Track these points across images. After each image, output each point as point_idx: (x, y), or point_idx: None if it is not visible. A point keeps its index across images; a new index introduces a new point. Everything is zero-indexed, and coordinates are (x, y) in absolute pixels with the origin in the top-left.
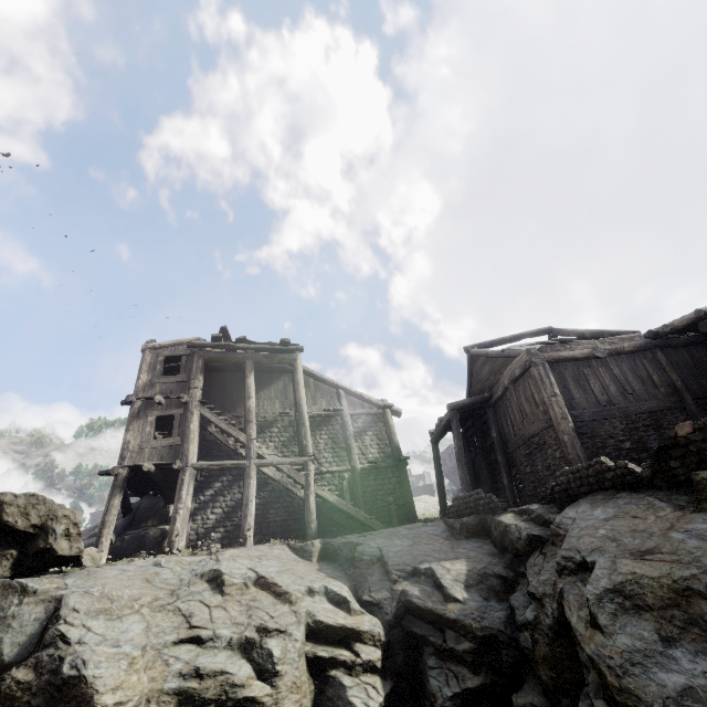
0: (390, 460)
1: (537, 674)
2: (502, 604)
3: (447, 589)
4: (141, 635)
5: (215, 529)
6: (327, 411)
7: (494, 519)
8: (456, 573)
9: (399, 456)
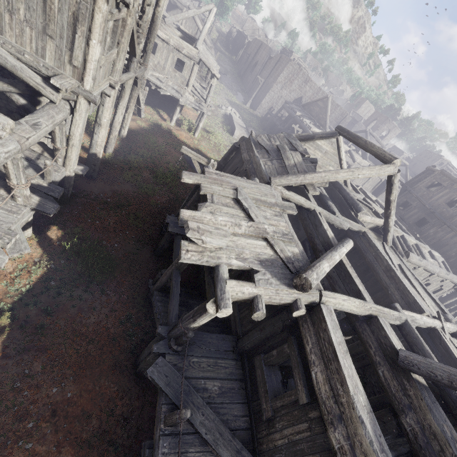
0: None
1: None
2: None
3: None
4: None
5: None
6: None
7: None
8: None
9: None
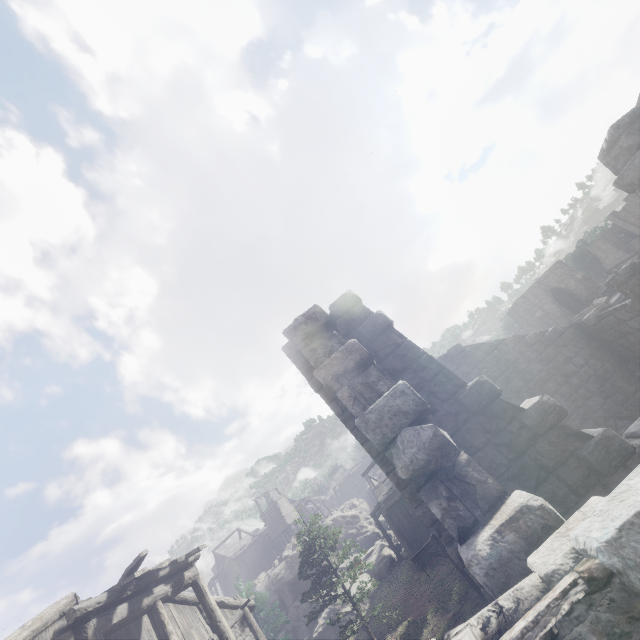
0: None
1: None
2: None
3: None
4: None
5: None
6: None
7: None
8: None
9: None
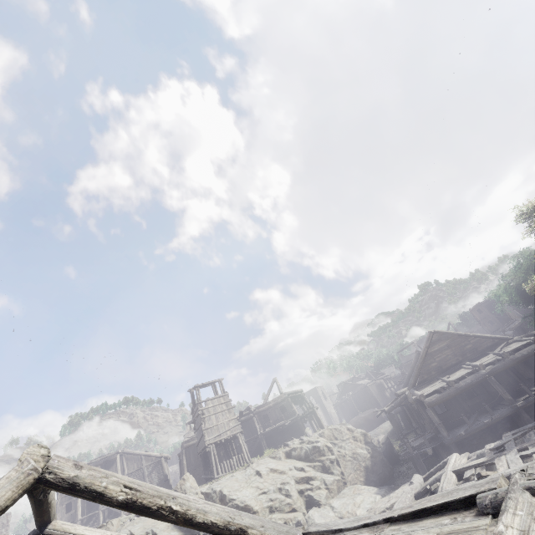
0: (163, 481)
1: None
2: None
3: None
4: None
5: None
6: (136, 469)
7: None
8: None
9: (165, 479)
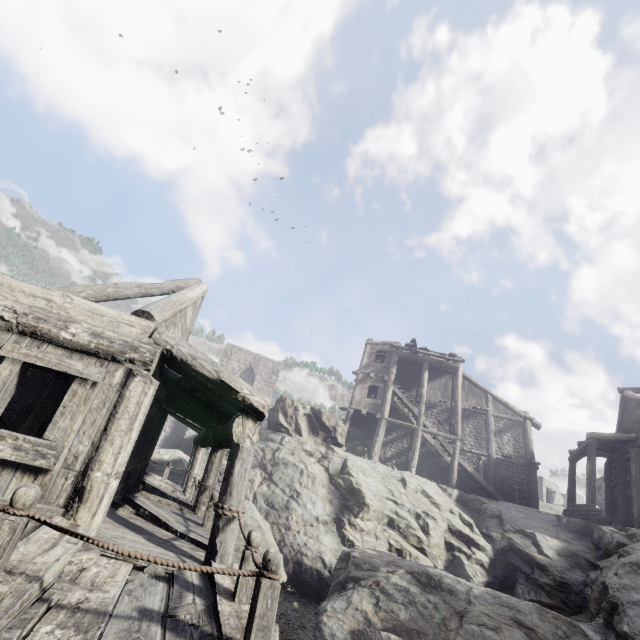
0: (522, 460)
1: (589, 608)
2: (582, 574)
3: (542, 548)
4: (375, 487)
5: (390, 460)
6: (475, 408)
7: (596, 526)
8: (552, 543)
9: (531, 460)
